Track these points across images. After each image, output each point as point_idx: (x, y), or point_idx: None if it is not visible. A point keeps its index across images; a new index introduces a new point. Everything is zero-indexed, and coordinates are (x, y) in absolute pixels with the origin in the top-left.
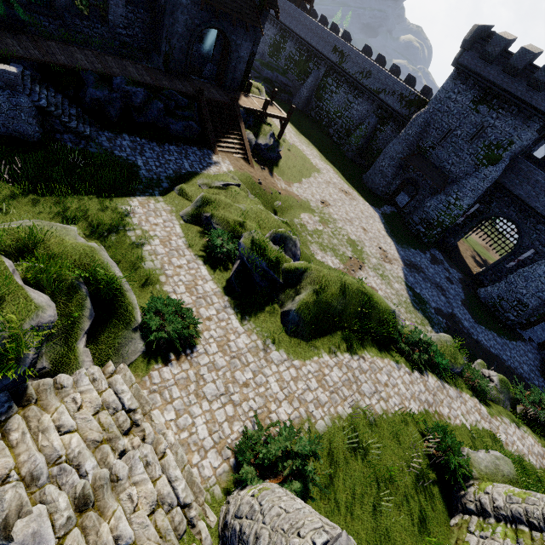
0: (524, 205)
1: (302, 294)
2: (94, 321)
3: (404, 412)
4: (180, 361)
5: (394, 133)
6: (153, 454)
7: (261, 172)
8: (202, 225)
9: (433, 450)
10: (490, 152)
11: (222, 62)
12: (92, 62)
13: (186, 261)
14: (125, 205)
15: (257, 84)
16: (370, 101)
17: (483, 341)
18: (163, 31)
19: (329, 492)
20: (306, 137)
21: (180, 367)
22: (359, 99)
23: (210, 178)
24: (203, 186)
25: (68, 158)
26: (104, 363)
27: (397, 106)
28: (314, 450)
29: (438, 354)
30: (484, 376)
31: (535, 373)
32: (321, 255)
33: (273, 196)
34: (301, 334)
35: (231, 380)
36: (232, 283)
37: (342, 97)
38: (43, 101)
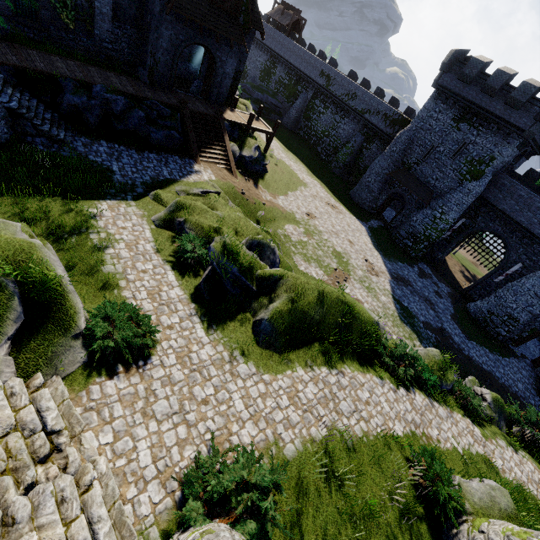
0: (509, 219)
1: (276, 302)
2: (24, 325)
3: (387, 434)
4: (130, 374)
5: (380, 150)
6: (73, 487)
7: (245, 183)
8: (174, 230)
9: (420, 479)
10: (472, 167)
11: (208, 77)
12: (73, 71)
13: (152, 265)
14: (92, 208)
15: (244, 101)
16: (356, 121)
17: (474, 357)
18: (149, 45)
19: (292, 535)
20: (294, 154)
21: (128, 381)
22: (346, 119)
23: (189, 185)
24: (180, 192)
25: (37, 160)
26: (30, 374)
27: (381, 125)
28: (276, 481)
29: (426, 370)
30: (476, 394)
31: (530, 391)
32: (305, 265)
33: (257, 206)
34: (273, 345)
35: (188, 396)
36: (200, 290)
37: (329, 117)
38: (13, 103)
